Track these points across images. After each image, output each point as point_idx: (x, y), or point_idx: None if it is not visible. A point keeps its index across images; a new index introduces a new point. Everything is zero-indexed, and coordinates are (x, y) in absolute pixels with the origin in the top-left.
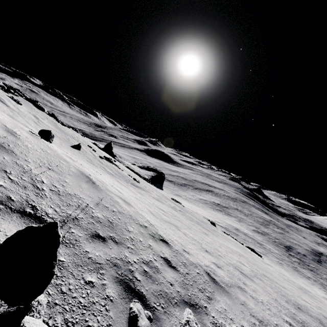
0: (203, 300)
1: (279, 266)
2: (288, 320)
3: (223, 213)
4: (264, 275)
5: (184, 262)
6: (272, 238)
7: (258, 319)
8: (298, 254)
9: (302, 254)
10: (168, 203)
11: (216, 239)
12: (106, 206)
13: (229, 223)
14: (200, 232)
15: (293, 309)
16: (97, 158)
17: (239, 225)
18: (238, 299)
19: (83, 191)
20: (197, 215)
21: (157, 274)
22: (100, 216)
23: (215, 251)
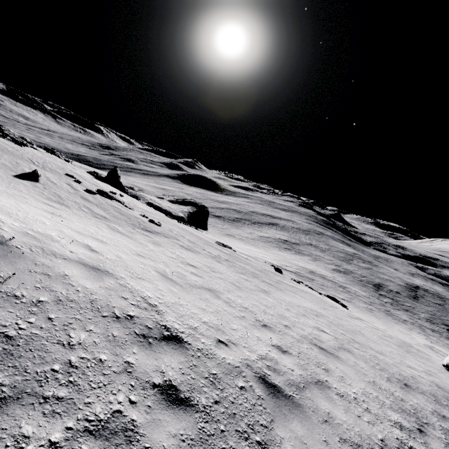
0: None
1: (369, 314)
2: (396, 418)
3: (292, 253)
4: (353, 340)
5: (213, 375)
6: (357, 277)
7: (353, 444)
8: (390, 292)
9: (395, 291)
10: (208, 251)
11: (281, 298)
12: (14, 294)
13: (301, 265)
14: (256, 291)
15: (399, 392)
16: (81, 193)
17: (315, 266)
18: (318, 411)
19: None
20: (255, 262)
21: None
22: None
23: (279, 321)
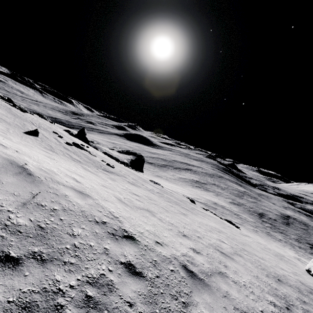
0: (176, 312)
1: (255, 234)
2: (272, 299)
3: (201, 189)
4: (243, 249)
5: (155, 261)
6: (247, 208)
7: (242, 312)
8: (270, 219)
9: (273, 219)
10: (145, 186)
11: (195, 219)
12: (41, 204)
13: (207, 198)
14: (178, 214)
15: (274, 284)
16: (63, 144)
17: (217, 199)
18: (220, 290)
19: (1, 188)
20: (176, 195)
21: (108, 296)
22: (24, 222)
23: (194, 233)
